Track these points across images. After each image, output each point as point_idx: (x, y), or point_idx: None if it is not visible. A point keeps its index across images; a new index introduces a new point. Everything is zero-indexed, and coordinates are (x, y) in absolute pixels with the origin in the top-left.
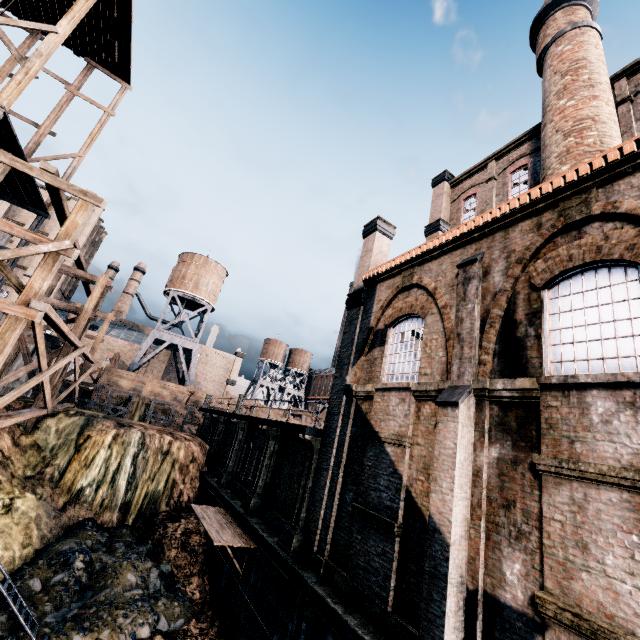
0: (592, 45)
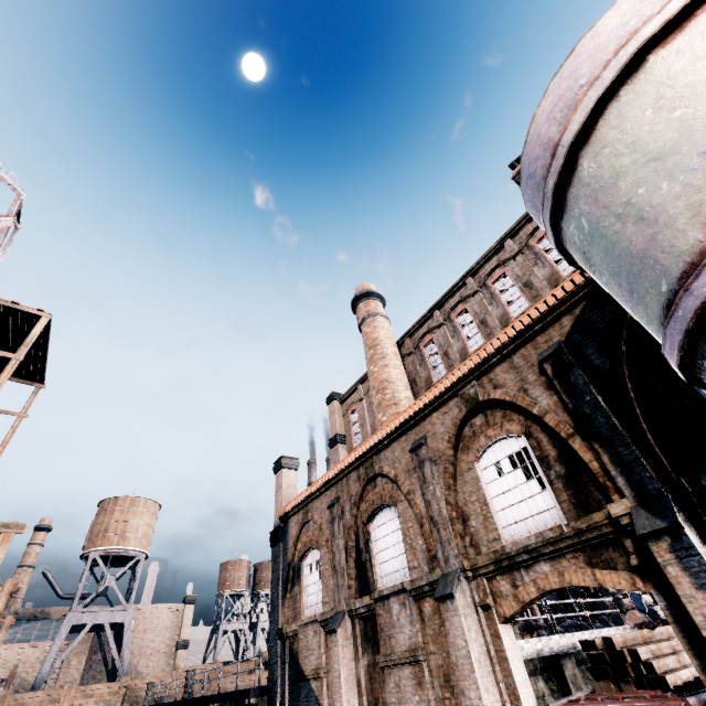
0: (380, 328)
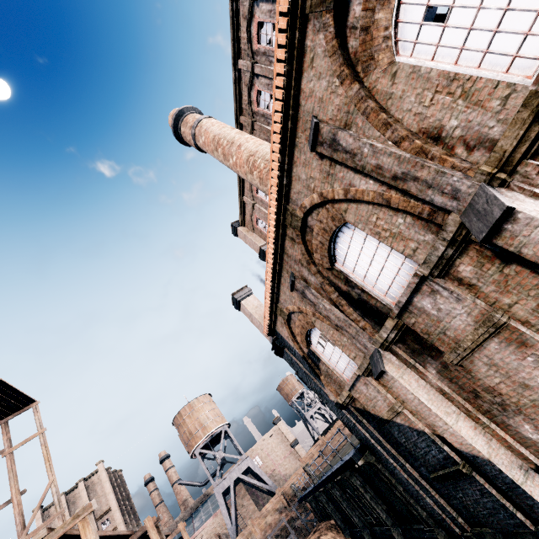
0: (210, 127)
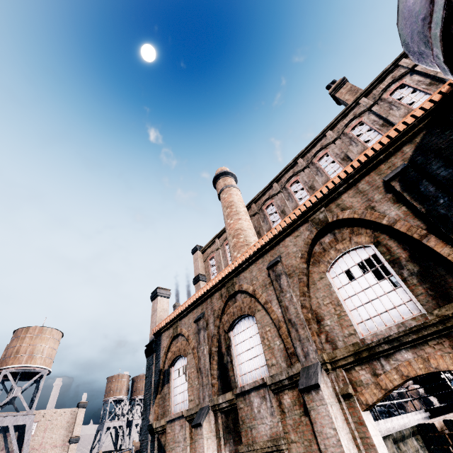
0: (235, 195)
